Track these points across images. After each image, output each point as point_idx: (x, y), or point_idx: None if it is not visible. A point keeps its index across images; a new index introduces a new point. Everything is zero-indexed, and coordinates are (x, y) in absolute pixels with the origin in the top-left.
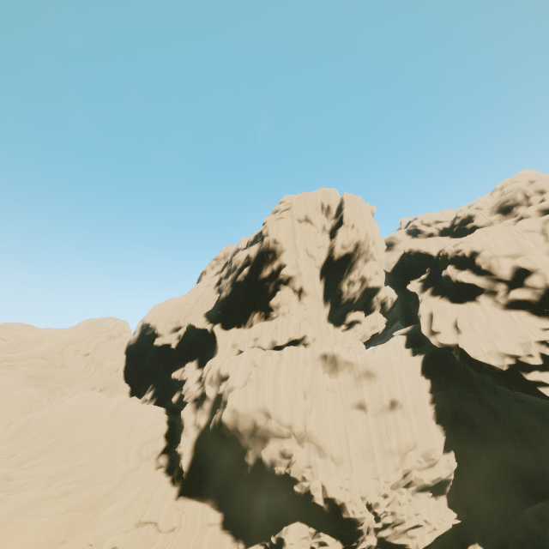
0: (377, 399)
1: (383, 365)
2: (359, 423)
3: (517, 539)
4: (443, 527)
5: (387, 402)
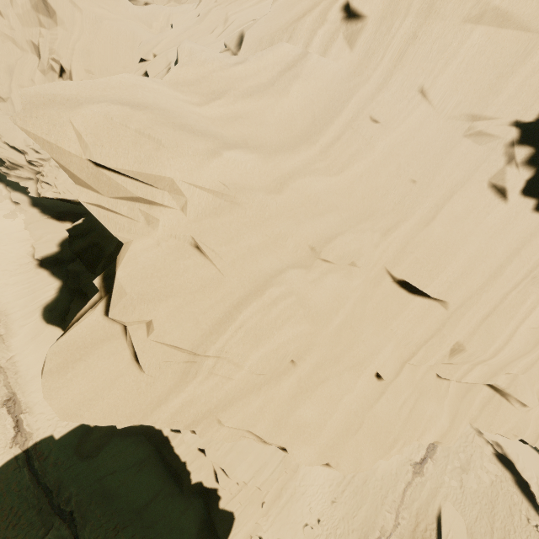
0: (48, 55)
1: (62, 8)
2: (27, 73)
3: (103, 232)
4: (63, 196)
5: (54, 65)
